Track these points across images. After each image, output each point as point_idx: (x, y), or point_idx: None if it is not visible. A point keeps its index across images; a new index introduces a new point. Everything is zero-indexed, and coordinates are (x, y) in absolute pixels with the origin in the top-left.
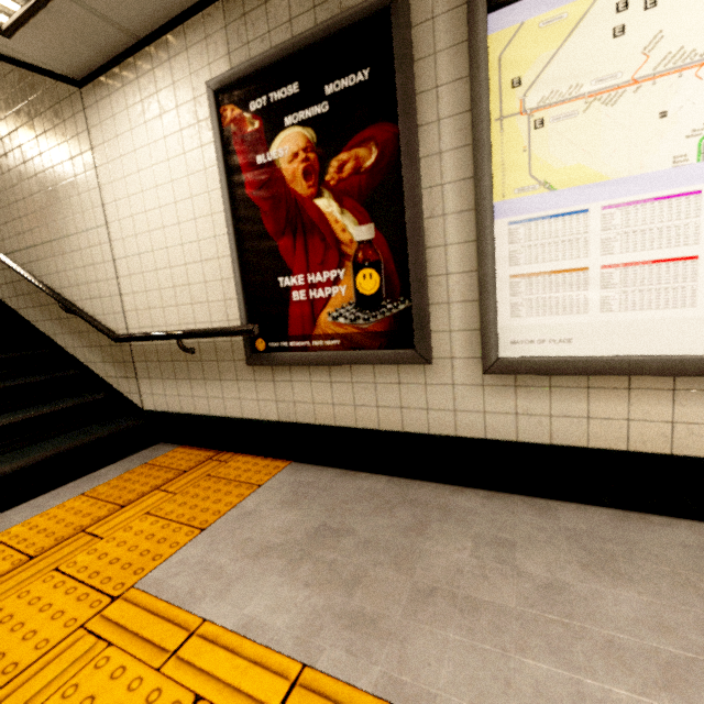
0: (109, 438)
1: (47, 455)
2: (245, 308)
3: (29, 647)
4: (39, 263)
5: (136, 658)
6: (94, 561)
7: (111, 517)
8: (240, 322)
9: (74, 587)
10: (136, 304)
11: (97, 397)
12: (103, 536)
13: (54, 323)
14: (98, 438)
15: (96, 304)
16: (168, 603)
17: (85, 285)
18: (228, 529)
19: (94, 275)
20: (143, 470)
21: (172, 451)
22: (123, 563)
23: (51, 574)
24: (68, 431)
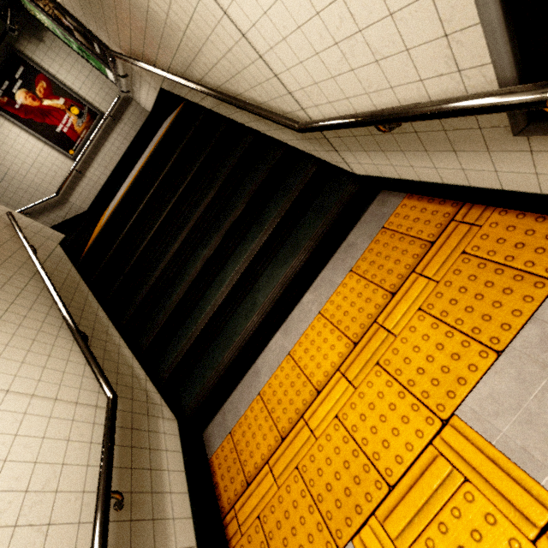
0: (341, 212)
1: (312, 246)
2: (511, 43)
3: (400, 445)
4: (191, 67)
5: (501, 512)
6: (402, 365)
7: (389, 308)
8: (494, 74)
9: (402, 392)
10: (298, 81)
11: (310, 171)
12: (394, 333)
13: (240, 115)
14: (335, 218)
15: (259, 91)
16: (504, 456)
17: (237, 76)
18: (535, 361)
19: (237, 62)
20: (385, 238)
21: (399, 206)
22: (430, 378)
23: (377, 369)
24: (308, 208)
